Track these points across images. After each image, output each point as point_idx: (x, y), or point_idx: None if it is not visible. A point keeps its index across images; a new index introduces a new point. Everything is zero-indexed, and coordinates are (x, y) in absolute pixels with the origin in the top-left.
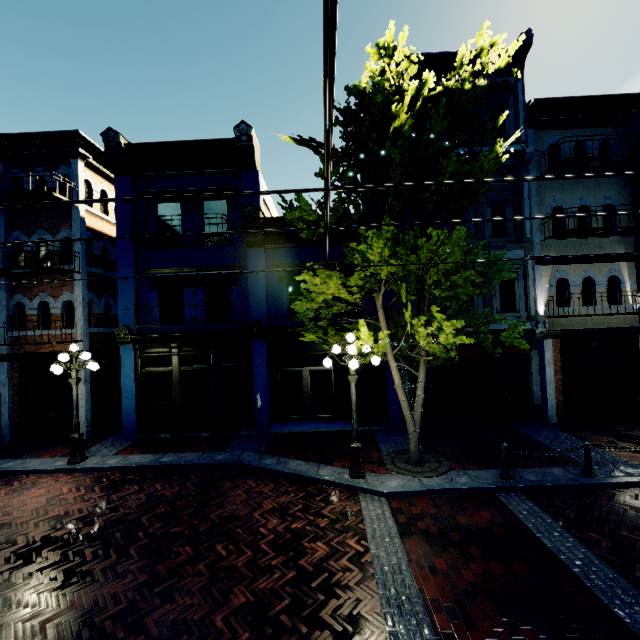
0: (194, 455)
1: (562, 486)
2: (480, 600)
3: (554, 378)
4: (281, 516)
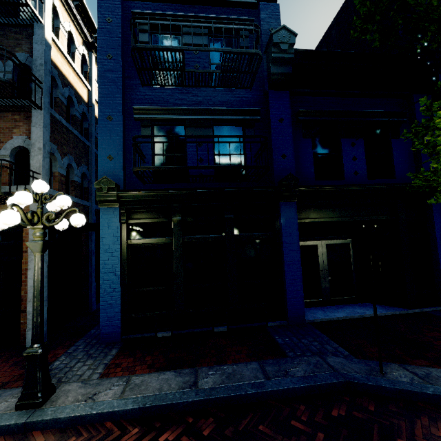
0: (249, 369)
1: None
2: None
3: None
4: None
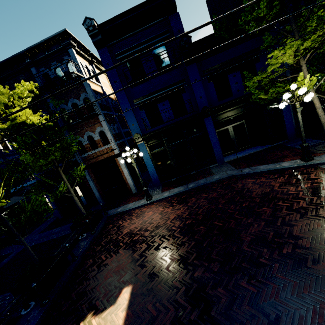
0: (202, 180)
1: None
2: None
3: None
4: (291, 185)
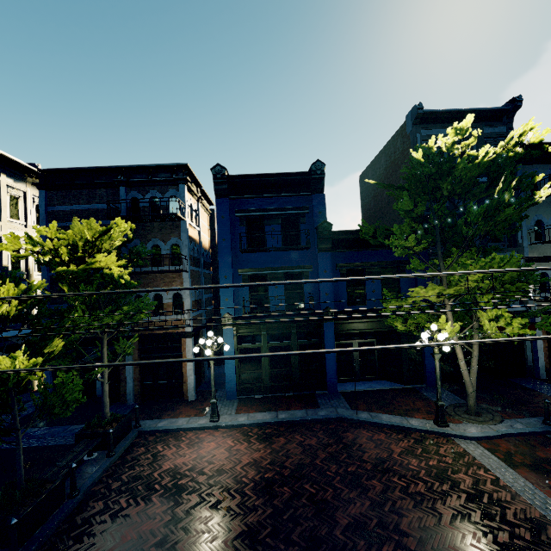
0: (300, 412)
1: None
2: None
3: (542, 346)
4: (414, 457)
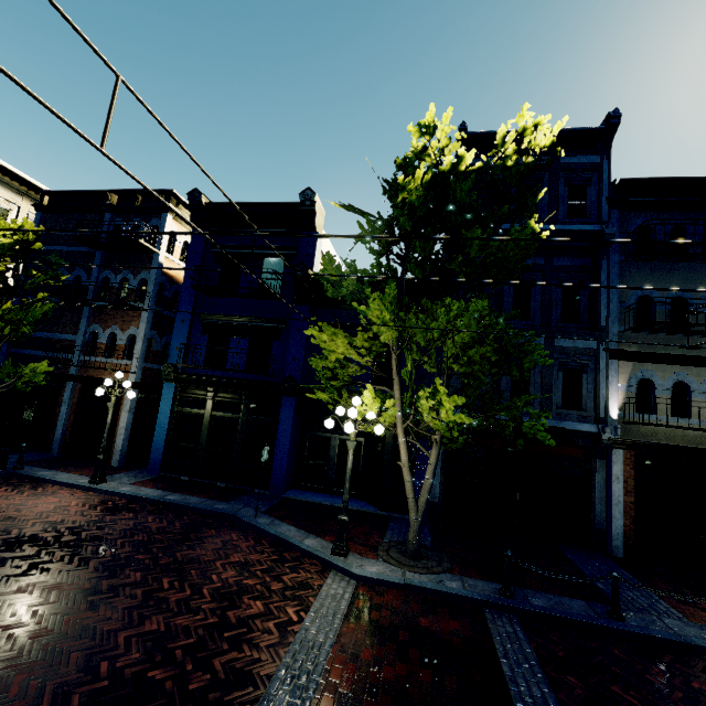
0: (198, 499)
1: (571, 620)
2: (382, 698)
3: (624, 499)
4: (240, 570)
